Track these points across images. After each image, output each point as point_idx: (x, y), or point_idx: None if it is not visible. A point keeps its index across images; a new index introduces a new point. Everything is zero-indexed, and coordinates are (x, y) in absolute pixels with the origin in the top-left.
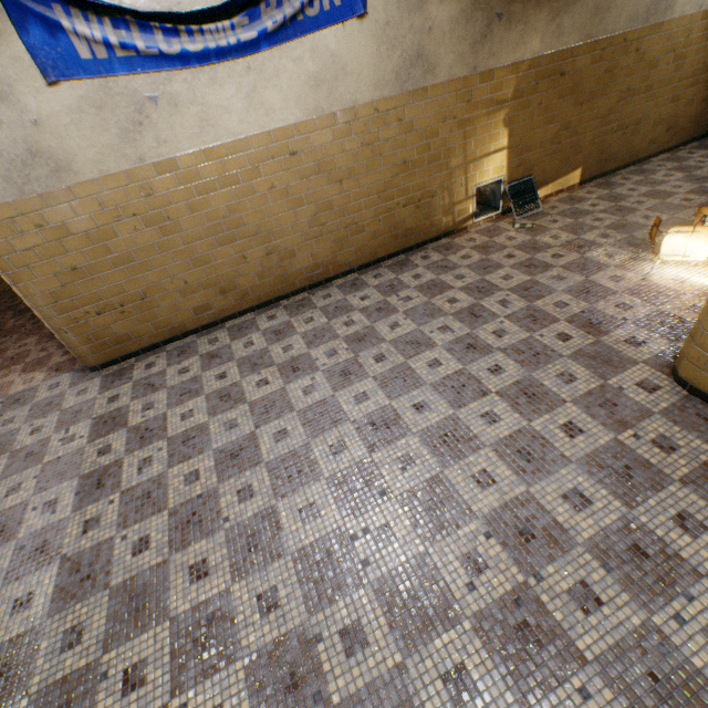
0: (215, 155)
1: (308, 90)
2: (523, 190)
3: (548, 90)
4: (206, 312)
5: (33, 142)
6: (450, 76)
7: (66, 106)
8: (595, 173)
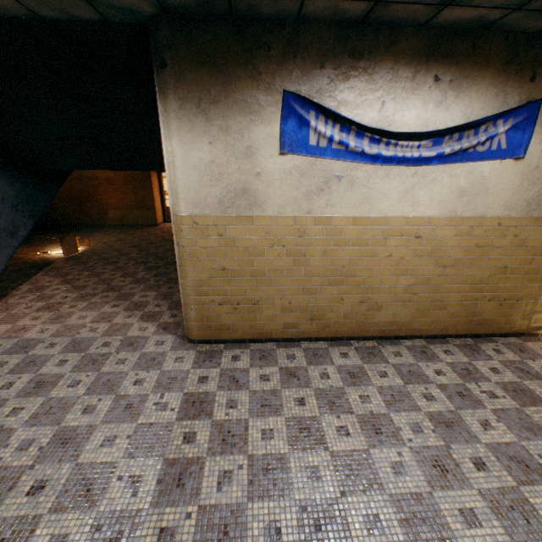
0: (360, 222)
1: (451, 197)
2: None
3: None
4: (291, 328)
5: (249, 184)
6: None
7: (282, 168)
8: None
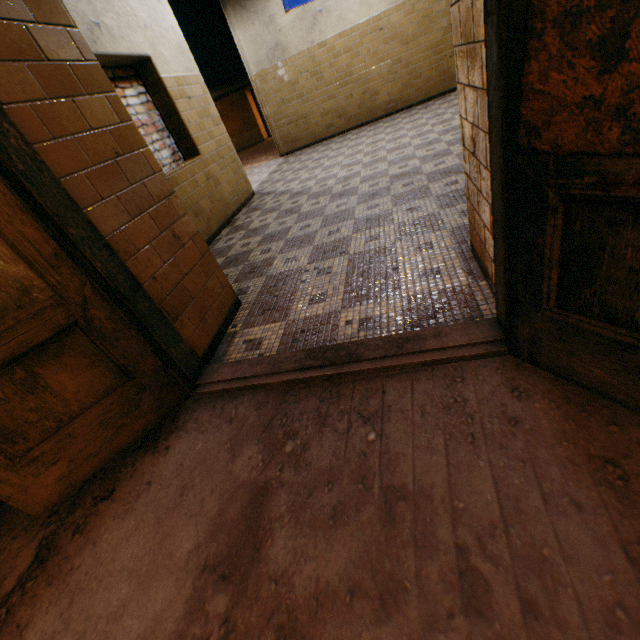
0: (343, 36)
1: None
2: None
3: None
4: (331, 128)
5: (277, 40)
6: None
7: (290, 22)
8: None
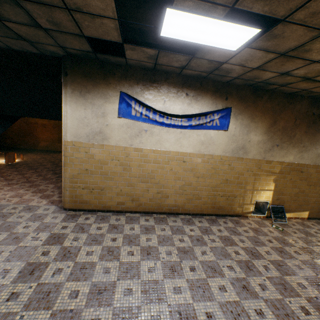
0: (156, 152)
1: (198, 144)
2: (278, 210)
3: (294, 175)
4: (121, 205)
5: (103, 129)
6: (253, 157)
7: (119, 124)
8: (316, 216)
